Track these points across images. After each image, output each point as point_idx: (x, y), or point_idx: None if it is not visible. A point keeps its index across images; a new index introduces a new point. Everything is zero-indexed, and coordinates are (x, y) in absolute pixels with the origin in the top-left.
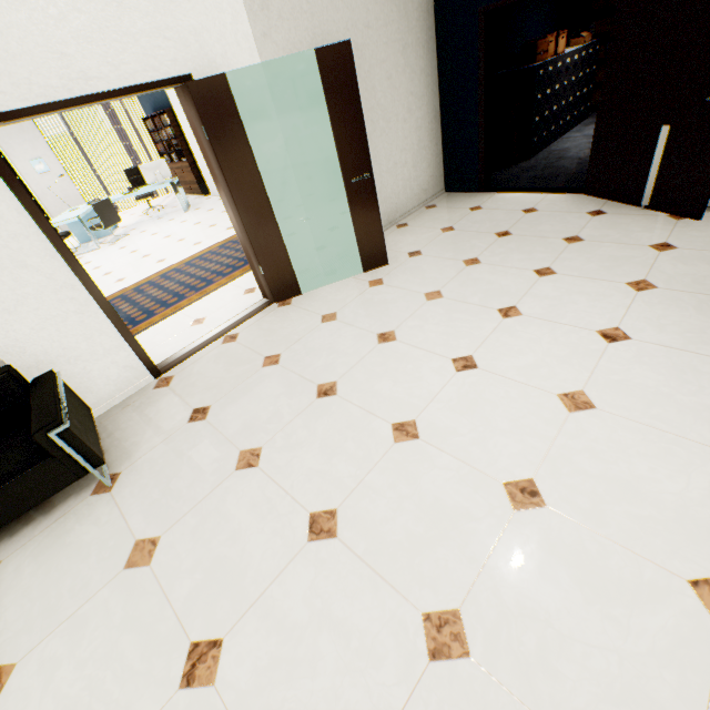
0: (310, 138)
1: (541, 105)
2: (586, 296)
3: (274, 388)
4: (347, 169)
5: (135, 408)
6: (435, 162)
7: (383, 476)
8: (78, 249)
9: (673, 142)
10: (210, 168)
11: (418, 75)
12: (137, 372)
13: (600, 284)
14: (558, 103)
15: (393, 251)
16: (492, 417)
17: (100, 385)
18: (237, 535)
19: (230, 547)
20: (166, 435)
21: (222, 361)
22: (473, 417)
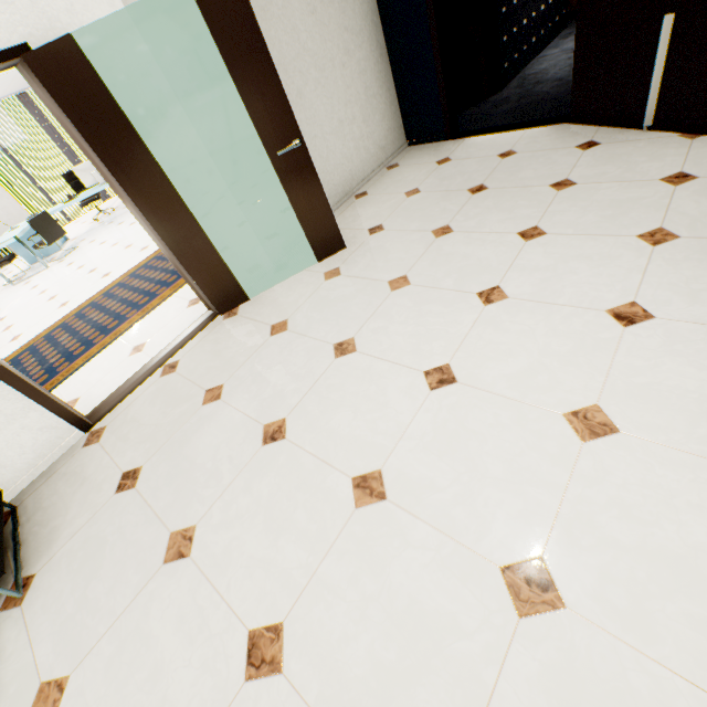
0: (221, 106)
1: (508, 21)
2: (587, 261)
3: (214, 435)
4: (269, 139)
5: (61, 477)
6: (390, 112)
7: (341, 564)
8: (27, 271)
9: (681, 35)
10: (96, 166)
11: (351, 4)
12: (58, 430)
13: (604, 241)
14: (528, 15)
15: (351, 229)
16: (479, 458)
17: (13, 456)
18: (159, 671)
19: (149, 693)
20: (90, 514)
21: (159, 400)
22: (454, 460)
